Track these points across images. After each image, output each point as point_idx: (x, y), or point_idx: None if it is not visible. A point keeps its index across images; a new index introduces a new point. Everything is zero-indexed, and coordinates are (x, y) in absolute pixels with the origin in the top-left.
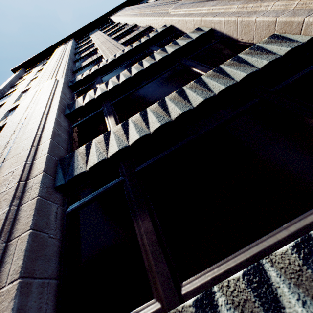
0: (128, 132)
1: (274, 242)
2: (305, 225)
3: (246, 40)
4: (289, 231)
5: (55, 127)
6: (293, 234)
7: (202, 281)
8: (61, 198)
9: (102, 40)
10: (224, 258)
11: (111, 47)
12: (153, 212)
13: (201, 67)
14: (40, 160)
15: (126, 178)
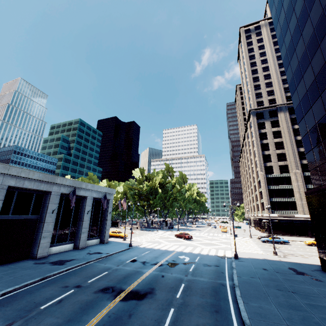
0: None
1: None
2: None
3: None
4: None
5: None
6: None
7: None
8: None
9: None
10: None
11: None
12: None
13: None
14: None
15: None
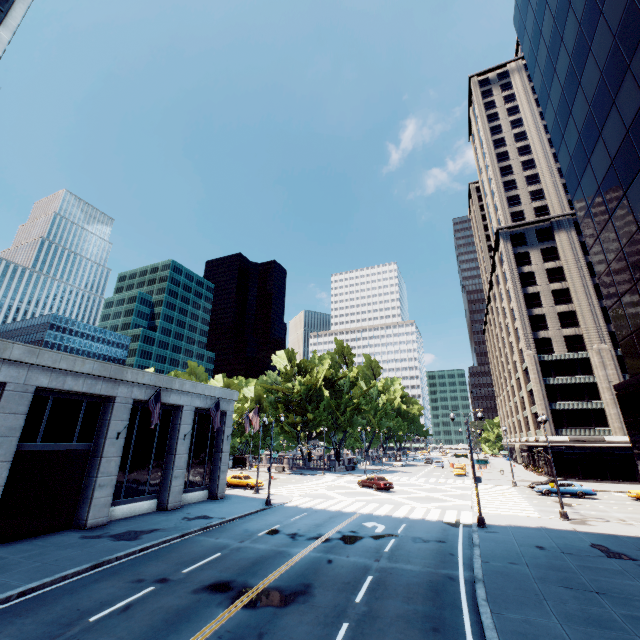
0: None
1: None
2: None
3: None
4: None
5: None
6: None
7: None
8: None
9: None
10: None
11: None
12: None
13: None
14: None
15: None
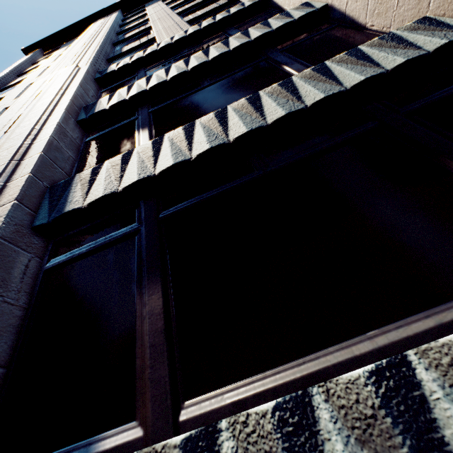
0: (158, 154)
1: (346, 358)
2: (405, 338)
3: (379, 28)
4: (375, 344)
5: (55, 137)
6: (381, 349)
7: (216, 405)
8: (42, 246)
9: (161, 15)
10: (260, 373)
11: (171, 25)
12: (169, 284)
13: (298, 65)
14: (17, 183)
15: (143, 227)
